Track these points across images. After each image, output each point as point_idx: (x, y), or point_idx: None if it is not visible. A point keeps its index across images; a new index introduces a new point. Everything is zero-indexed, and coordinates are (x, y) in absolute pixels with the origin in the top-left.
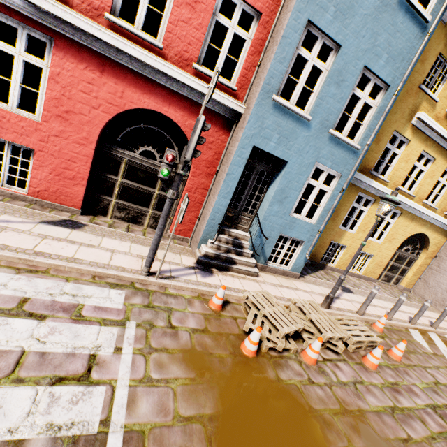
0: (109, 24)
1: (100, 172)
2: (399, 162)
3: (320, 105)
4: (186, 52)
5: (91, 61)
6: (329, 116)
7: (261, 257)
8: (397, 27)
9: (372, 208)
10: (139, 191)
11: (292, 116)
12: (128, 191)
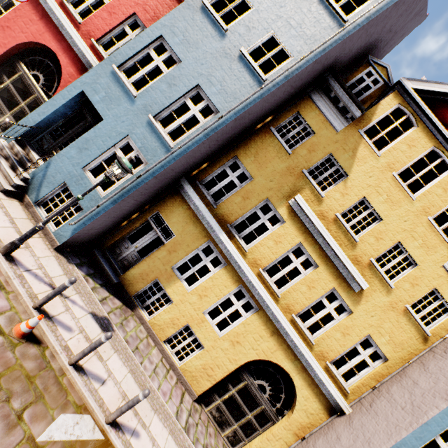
0: (61, 2)
1: (3, 71)
2: (266, 237)
3: (149, 92)
4: (93, 32)
5: (40, 12)
6: (154, 105)
7: (35, 193)
8: (235, 72)
9: (220, 272)
10: (13, 96)
11: (124, 87)
12: (7, 91)
